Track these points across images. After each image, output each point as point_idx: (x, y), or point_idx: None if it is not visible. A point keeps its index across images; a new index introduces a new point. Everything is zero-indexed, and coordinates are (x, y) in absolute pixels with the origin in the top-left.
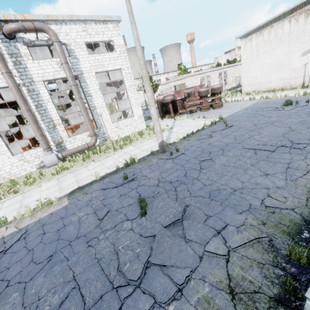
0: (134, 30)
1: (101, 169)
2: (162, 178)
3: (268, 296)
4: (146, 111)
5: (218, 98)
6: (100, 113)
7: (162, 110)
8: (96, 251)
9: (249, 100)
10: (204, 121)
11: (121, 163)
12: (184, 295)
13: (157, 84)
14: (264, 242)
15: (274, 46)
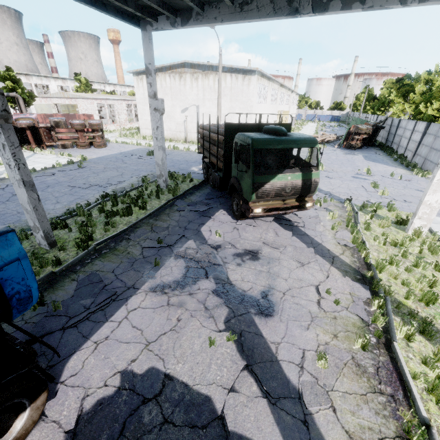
0: None
1: None
2: None
3: None
4: None
5: (99, 136)
6: None
7: None
8: None
9: (136, 145)
10: (67, 159)
11: None
12: None
13: (32, 93)
14: None
15: (162, 95)
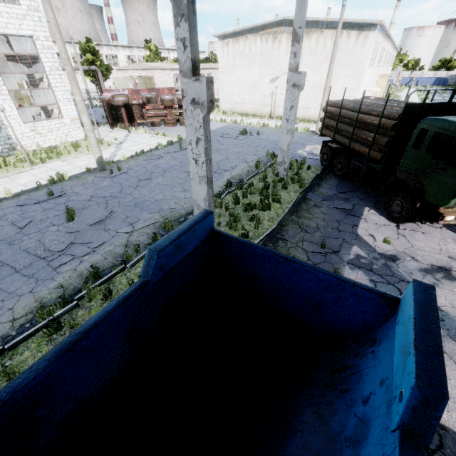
0: (49, 12)
1: (13, 186)
2: (95, 195)
3: (145, 244)
4: (89, 109)
5: None
6: (0, 106)
7: (110, 115)
8: (20, 246)
9: (220, 122)
10: (163, 139)
11: (44, 180)
12: (96, 252)
13: (108, 66)
14: (157, 225)
15: (249, 62)
